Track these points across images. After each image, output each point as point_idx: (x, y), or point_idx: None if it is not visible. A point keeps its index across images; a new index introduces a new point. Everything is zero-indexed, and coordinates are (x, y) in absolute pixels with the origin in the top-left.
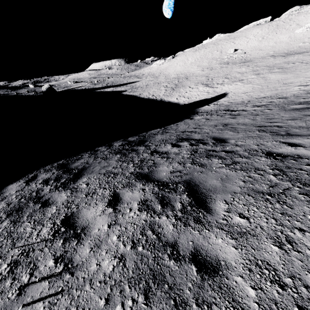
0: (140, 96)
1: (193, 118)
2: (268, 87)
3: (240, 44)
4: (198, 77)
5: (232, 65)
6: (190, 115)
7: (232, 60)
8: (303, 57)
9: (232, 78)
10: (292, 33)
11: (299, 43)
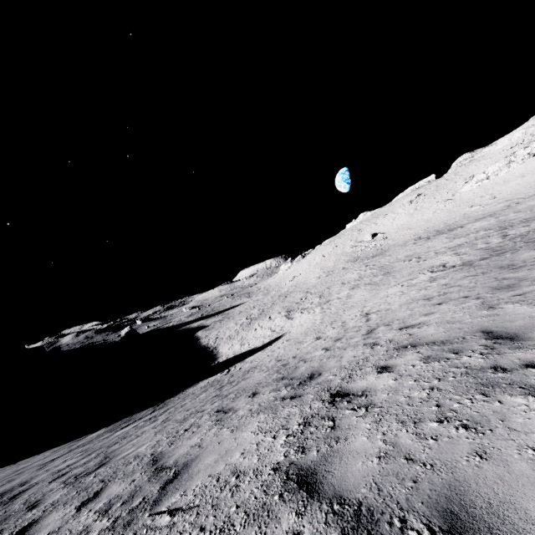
0: (202, 340)
1: (89, 435)
2: (314, 328)
3: (383, 225)
4: (297, 294)
5: (357, 263)
6: (139, 410)
7: (366, 252)
8: (438, 242)
9: (325, 295)
10: (457, 193)
11: (466, 208)
